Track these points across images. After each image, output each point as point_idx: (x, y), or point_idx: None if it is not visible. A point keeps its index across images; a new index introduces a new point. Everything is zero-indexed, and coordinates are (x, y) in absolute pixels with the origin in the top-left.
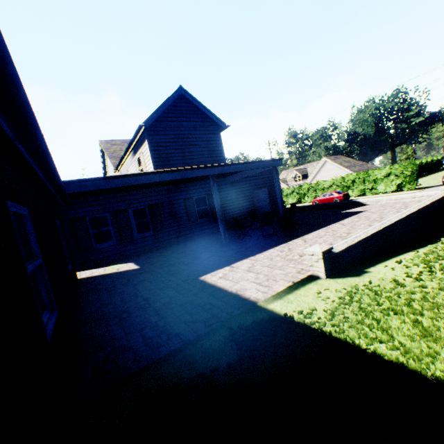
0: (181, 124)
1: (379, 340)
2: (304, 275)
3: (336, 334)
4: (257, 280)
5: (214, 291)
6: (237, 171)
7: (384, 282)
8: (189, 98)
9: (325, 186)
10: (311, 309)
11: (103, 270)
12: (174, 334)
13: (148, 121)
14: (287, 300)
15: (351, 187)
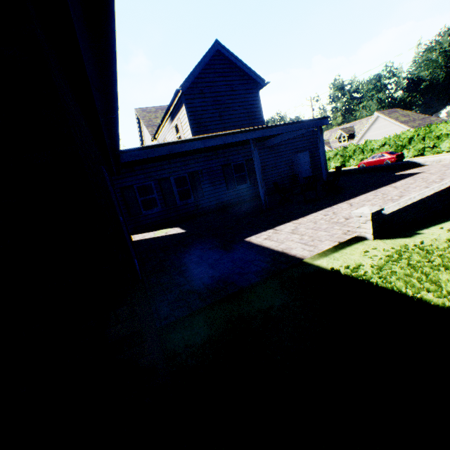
0: (217, 85)
1: (426, 290)
2: (350, 236)
3: (382, 284)
4: (302, 241)
5: (260, 250)
6: (279, 133)
7: (438, 242)
8: (226, 54)
9: (375, 146)
10: (358, 265)
11: (153, 234)
12: (230, 282)
13: (185, 84)
14: (333, 258)
15: (407, 146)
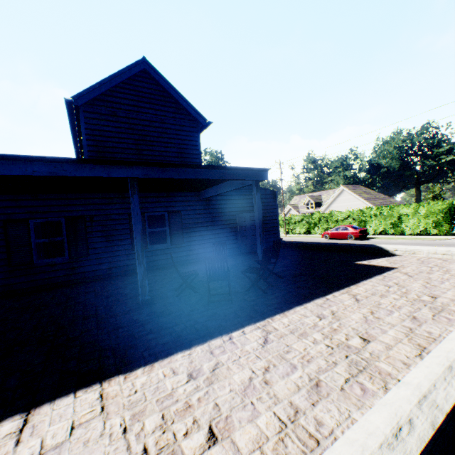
0: (141, 111)
1: None
2: None
3: None
4: None
5: None
6: (181, 177)
7: None
8: (156, 77)
9: (340, 217)
10: None
11: None
12: None
13: (83, 97)
14: None
15: (370, 223)
